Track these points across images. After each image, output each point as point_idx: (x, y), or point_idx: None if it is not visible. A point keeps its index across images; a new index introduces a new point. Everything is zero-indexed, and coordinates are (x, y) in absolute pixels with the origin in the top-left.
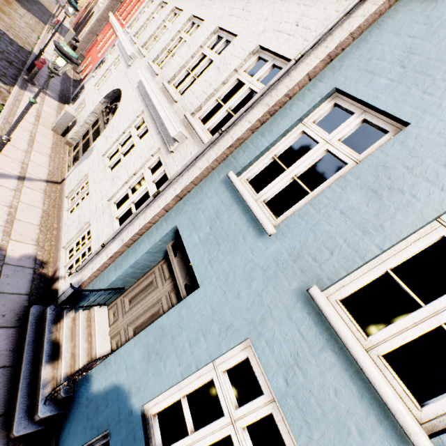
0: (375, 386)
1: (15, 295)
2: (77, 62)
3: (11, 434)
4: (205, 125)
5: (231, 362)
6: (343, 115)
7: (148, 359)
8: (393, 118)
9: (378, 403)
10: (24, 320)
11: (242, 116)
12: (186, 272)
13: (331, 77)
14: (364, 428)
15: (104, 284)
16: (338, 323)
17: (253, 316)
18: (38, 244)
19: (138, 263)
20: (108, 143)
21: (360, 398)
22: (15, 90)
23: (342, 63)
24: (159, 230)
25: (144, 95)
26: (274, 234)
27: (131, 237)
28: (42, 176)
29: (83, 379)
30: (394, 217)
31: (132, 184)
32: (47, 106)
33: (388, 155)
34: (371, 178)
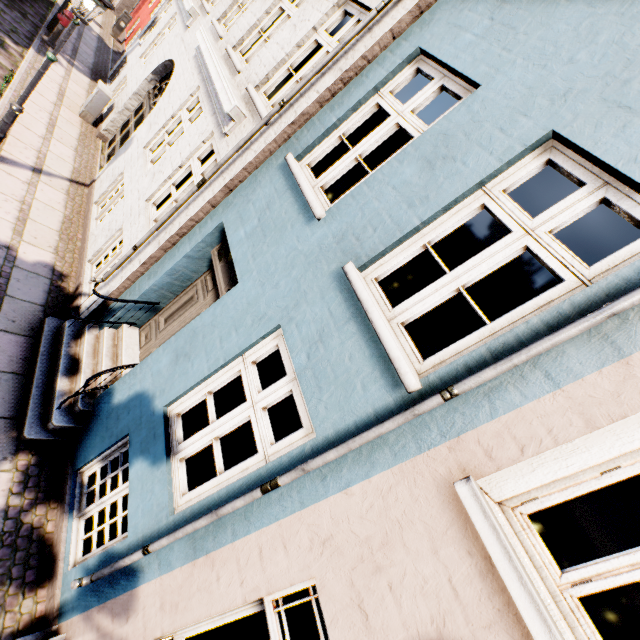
0: (383, 342)
1: (28, 303)
2: (109, 5)
3: (22, 436)
4: (270, 101)
5: (261, 352)
6: (446, 97)
7: (176, 362)
8: (469, 82)
9: (384, 360)
10: (38, 332)
11: (312, 85)
12: (230, 277)
13: (417, 35)
14: (368, 382)
15: (135, 296)
16: (364, 293)
17: (288, 303)
18: (57, 253)
19: (176, 270)
20: (152, 131)
21: (370, 359)
22: (30, 54)
23: (432, 17)
24: (202, 229)
25: (201, 66)
26: (323, 218)
27: (169, 238)
28: (65, 173)
29: (105, 393)
30: (441, 186)
31: (177, 179)
32: (74, 83)
33: (452, 122)
34: (430, 149)
